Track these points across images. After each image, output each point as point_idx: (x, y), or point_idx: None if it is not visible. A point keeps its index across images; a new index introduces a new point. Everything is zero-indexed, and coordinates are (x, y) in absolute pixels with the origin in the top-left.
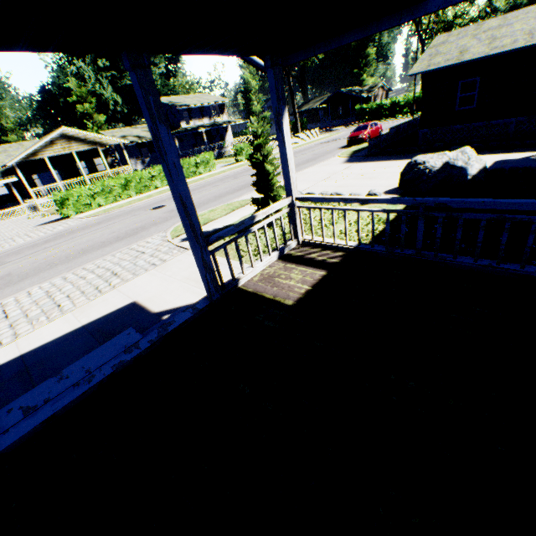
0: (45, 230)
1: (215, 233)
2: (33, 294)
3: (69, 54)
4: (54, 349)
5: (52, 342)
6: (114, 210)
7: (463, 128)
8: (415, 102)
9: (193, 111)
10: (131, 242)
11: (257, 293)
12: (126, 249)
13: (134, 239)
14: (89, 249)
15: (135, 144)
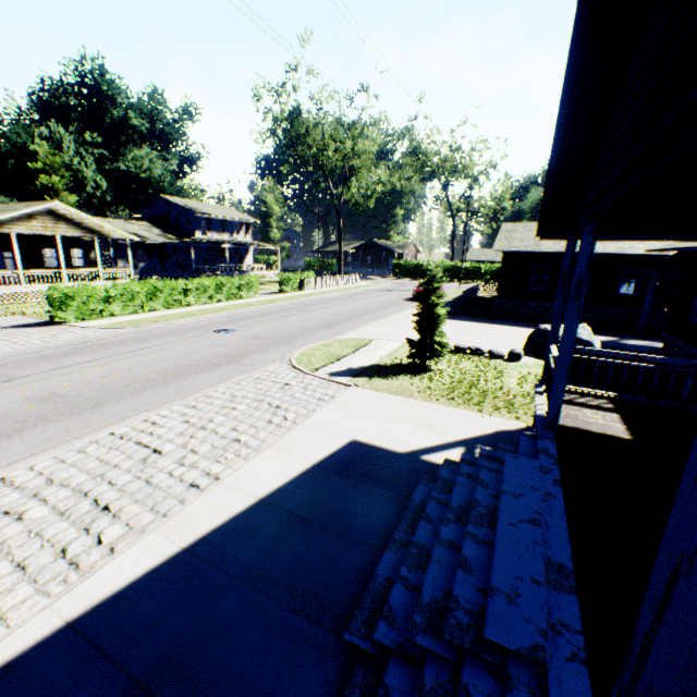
0: (38, 337)
1: (368, 371)
2: (163, 424)
3: (42, 113)
4: (309, 492)
5: (291, 483)
6: (148, 324)
7: (535, 305)
8: (452, 270)
9: (213, 222)
10: (243, 369)
11: (581, 428)
12: (248, 377)
13: (244, 367)
14: (176, 371)
15: (130, 242)
